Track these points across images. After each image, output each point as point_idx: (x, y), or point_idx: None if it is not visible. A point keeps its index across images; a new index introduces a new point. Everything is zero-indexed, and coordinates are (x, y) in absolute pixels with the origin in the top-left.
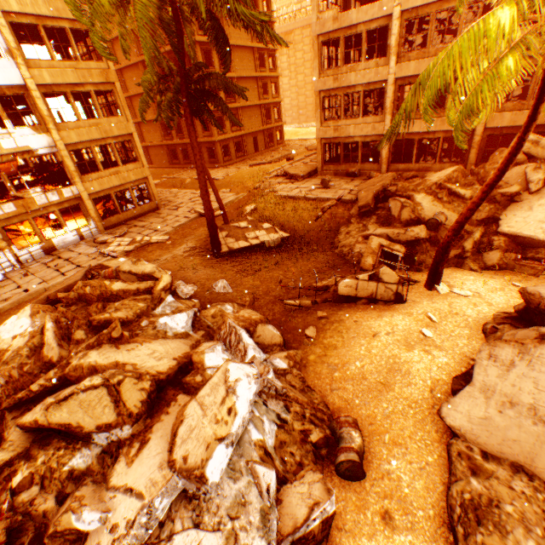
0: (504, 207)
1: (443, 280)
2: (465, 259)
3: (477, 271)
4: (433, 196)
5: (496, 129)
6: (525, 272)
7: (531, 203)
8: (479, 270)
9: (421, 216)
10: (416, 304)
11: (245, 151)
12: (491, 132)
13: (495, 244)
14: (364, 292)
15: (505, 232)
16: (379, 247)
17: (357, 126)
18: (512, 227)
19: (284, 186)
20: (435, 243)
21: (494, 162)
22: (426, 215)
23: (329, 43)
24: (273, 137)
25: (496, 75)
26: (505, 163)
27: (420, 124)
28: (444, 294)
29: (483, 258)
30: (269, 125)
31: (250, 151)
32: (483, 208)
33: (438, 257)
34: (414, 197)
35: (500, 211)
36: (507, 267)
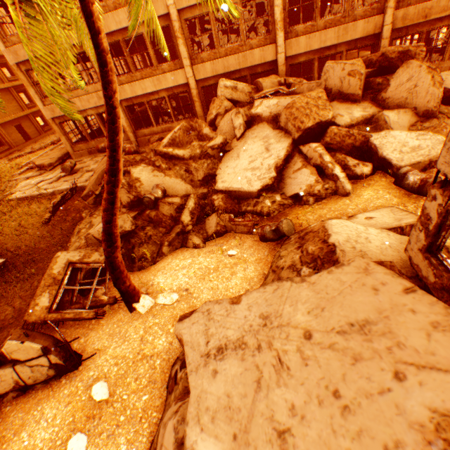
0: (220, 159)
1: (155, 282)
2: (189, 233)
3: (200, 246)
4: (153, 165)
5: (206, 79)
6: (242, 231)
7: (239, 149)
8: (202, 244)
9: (141, 194)
10: (98, 358)
11: (10, 142)
12: (204, 83)
13: (216, 204)
14: (3, 385)
15: (221, 188)
16: (67, 267)
17: (82, 98)
18: (225, 182)
19: (28, 183)
20: (160, 222)
21: (211, 112)
22: (147, 191)
23: (3, 2)
24: (46, 120)
25: (78, 5)
26: (109, 135)
27: (141, 86)
28: (146, 312)
29: (206, 226)
30: (33, 108)
31: (19, 141)
32: (202, 165)
33: (112, 276)
34: (131, 173)
35: (217, 165)
36: (228, 230)
